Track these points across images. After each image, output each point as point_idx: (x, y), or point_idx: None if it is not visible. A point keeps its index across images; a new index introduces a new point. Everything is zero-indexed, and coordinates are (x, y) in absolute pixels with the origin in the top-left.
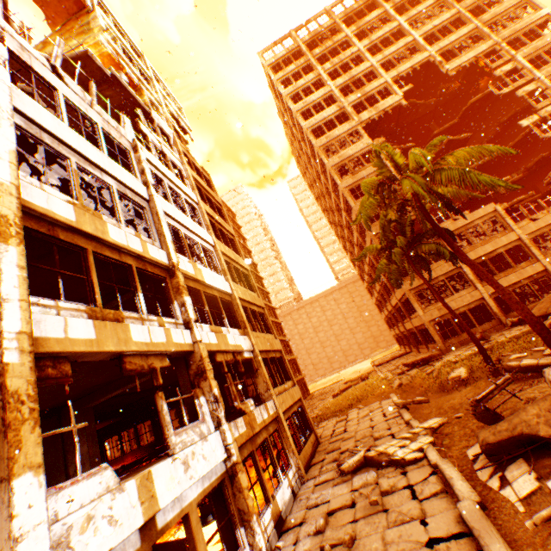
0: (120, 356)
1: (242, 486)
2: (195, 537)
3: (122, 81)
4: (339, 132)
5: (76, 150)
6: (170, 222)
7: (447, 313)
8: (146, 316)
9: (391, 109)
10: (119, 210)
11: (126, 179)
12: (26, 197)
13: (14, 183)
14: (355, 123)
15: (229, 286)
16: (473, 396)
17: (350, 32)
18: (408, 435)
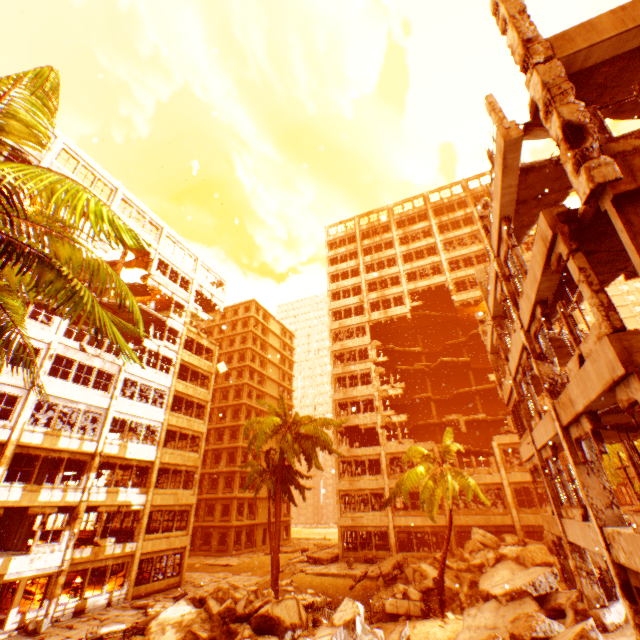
0: (29, 506)
1: (59, 581)
2: (19, 590)
3: (148, 309)
4: (351, 322)
5: (67, 398)
6: (122, 416)
7: (357, 526)
8: (58, 485)
9: (420, 306)
10: (78, 424)
11: (95, 401)
12: (22, 440)
13: (18, 438)
14: (366, 319)
15: (156, 454)
16: None
17: (397, 234)
18: None
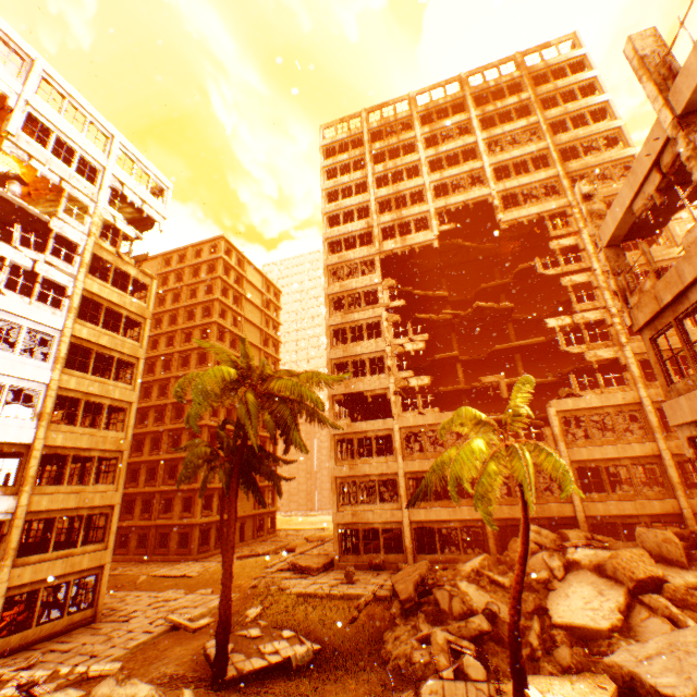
0: None
1: None
2: None
3: (6, 194)
4: (355, 255)
5: None
6: None
7: (360, 523)
8: None
9: (448, 238)
10: None
11: None
12: None
13: None
14: (375, 251)
15: (35, 434)
16: (176, 656)
17: (421, 133)
18: (64, 671)
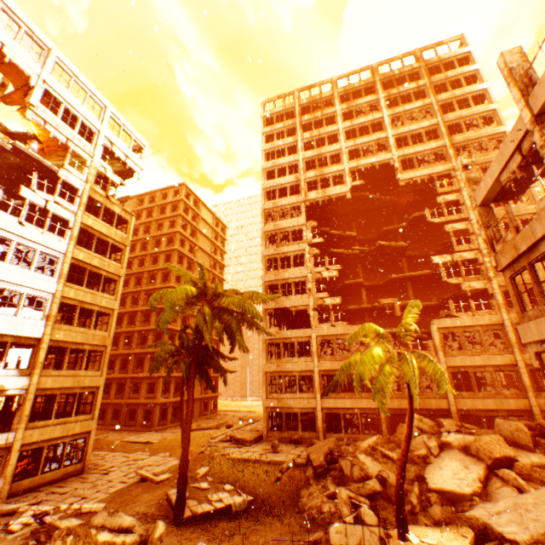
0: None
1: None
2: None
3: (28, 150)
4: (286, 202)
5: None
6: None
7: (284, 407)
8: None
9: (358, 191)
10: None
11: None
12: None
13: None
14: (302, 199)
15: (43, 330)
16: (146, 500)
17: (340, 109)
18: (63, 507)
